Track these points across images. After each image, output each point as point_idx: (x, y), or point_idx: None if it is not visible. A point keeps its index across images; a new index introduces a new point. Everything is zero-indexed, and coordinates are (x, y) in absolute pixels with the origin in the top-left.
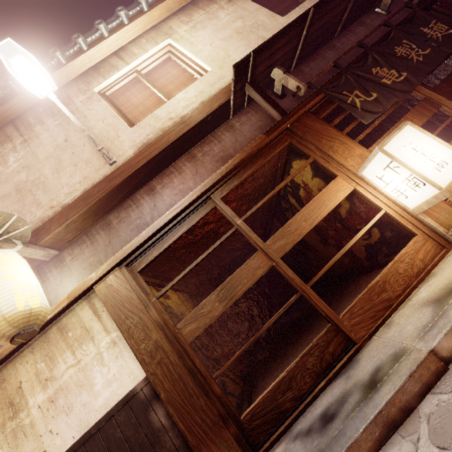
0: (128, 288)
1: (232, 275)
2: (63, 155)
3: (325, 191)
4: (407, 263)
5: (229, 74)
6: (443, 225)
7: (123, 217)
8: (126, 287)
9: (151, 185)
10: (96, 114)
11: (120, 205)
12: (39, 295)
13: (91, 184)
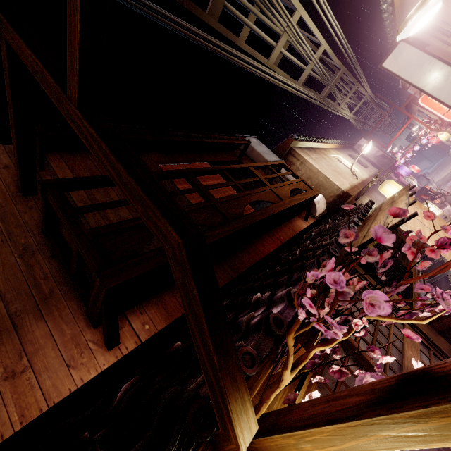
0: None
1: None
2: (340, 169)
3: None
4: None
5: (365, 175)
6: None
7: (371, 195)
8: None
9: (370, 191)
10: (338, 163)
11: (367, 192)
12: None
13: (356, 182)
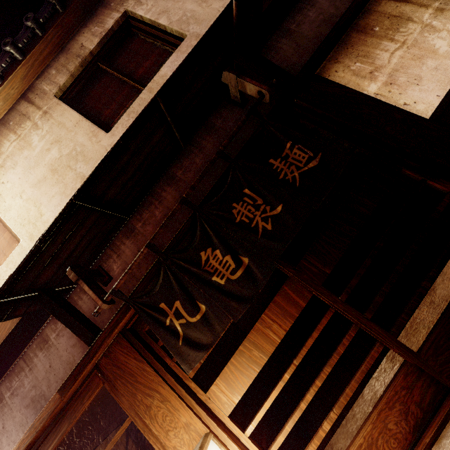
0: None
1: None
2: None
3: None
4: None
5: None
6: None
7: None
8: None
9: None
10: None
11: None
12: None
13: None
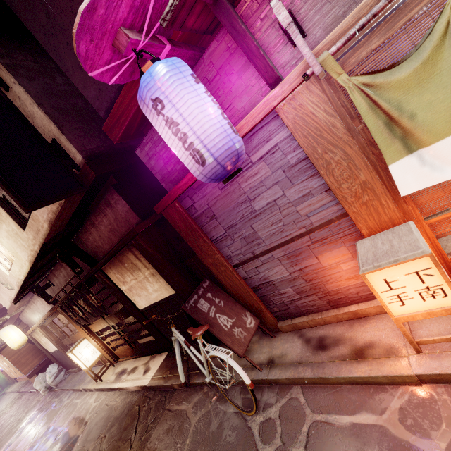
0: (44, 332)
1: (67, 338)
2: None
3: (79, 333)
4: (104, 359)
5: (24, 265)
6: (109, 359)
7: (32, 307)
8: (43, 332)
9: (32, 300)
10: None
11: (29, 303)
12: (20, 340)
13: (14, 294)
